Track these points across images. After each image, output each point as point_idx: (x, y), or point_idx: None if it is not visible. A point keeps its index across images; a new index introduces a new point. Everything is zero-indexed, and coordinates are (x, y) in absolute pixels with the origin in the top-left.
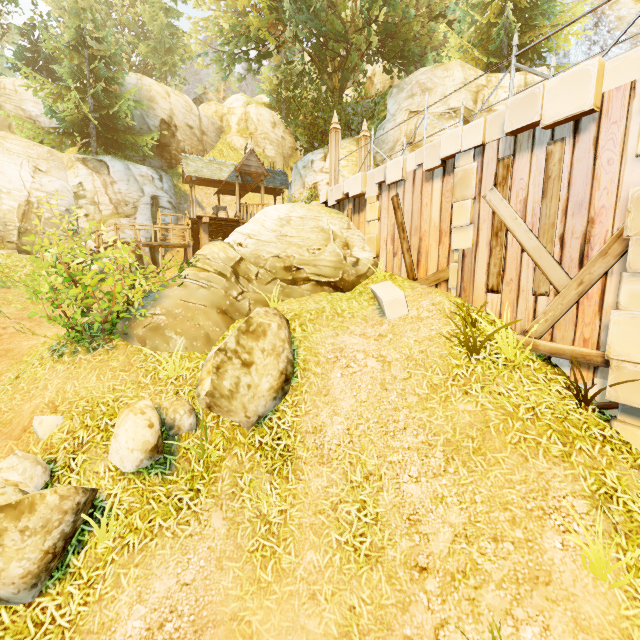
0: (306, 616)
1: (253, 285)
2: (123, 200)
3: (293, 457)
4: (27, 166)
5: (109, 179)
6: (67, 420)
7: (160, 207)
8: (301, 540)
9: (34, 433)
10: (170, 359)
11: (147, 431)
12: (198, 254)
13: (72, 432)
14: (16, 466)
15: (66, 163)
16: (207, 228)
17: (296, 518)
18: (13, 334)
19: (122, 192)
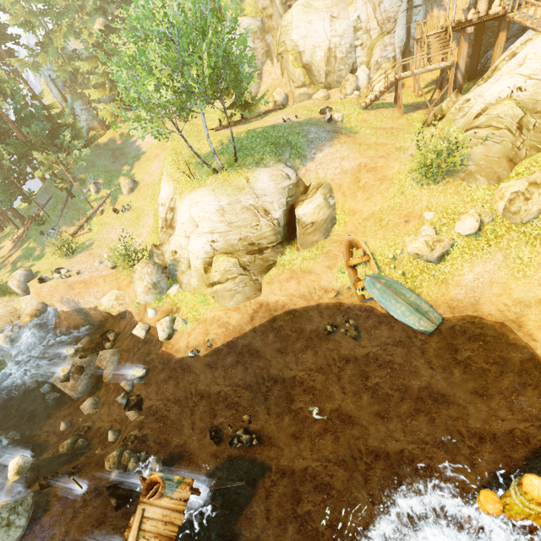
0: (535, 289)
1: (530, 134)
2: (386, 18)
3: (540, 238)
4: (327, 18)
5: (377, 1)
6: (436, 214)
7: (413, 8)
8: (538, 268)
9: (424, 218)
10: (478, 190)
11: (476, 223)
12: (490, 114)
13: (439, 219)
14: (428, 229)
15: (347, 0)
16: (468, 35)
17: (537, 261)
18: (381, 167)
19: (386, 10)
